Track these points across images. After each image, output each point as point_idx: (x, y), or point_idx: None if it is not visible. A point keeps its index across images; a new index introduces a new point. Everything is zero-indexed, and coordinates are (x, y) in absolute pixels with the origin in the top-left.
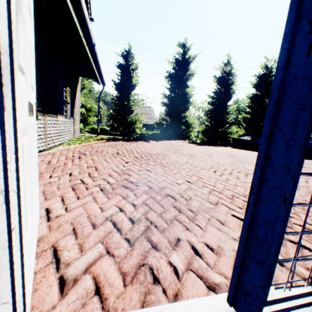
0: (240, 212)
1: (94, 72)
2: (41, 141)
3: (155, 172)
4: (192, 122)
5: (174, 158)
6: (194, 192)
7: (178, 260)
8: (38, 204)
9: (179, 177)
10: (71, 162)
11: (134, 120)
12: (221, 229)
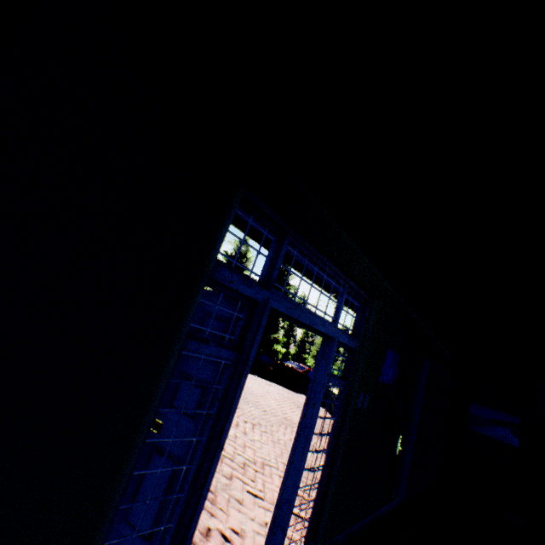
0: (253, 486)
1: None
2: None
3: None
4: None
5: None
6: None
7: None
8: None
9: None
10: None
11: None
12: (241, 510)
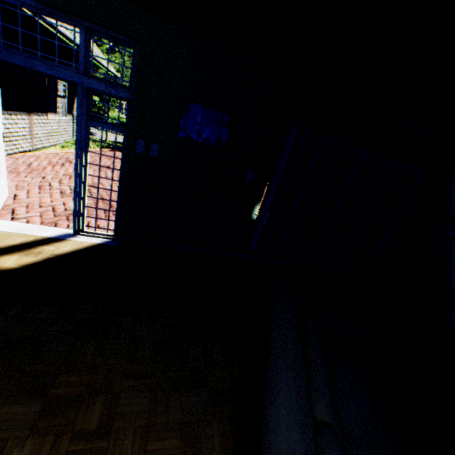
0: None
1: (97, 65)
2: (26, 141)
3: None
4: None
5: None
6: None
7: None
8: (6, 187)
9: None
10: (52, 168)
11: None
12: None
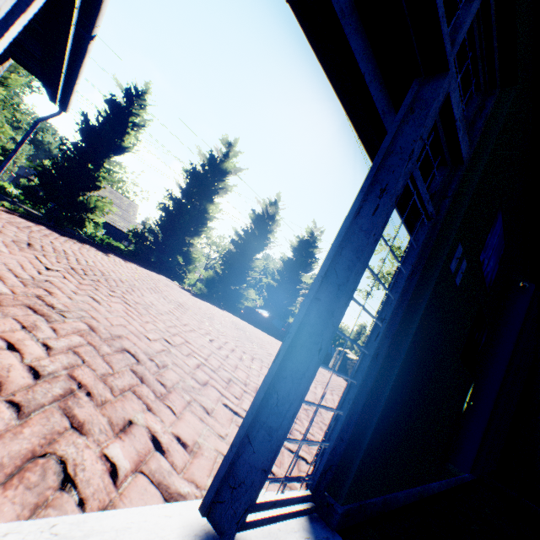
0: (235, 403)
1: (58, 76)
2: None
3: (110, 307)
4: (198, 257)
5: (151, 299)
6: (174, 359)
7: (123, 455)
8: None
9: (153, 329)
10: None
11: (94, 204)
12: (205, 420)
